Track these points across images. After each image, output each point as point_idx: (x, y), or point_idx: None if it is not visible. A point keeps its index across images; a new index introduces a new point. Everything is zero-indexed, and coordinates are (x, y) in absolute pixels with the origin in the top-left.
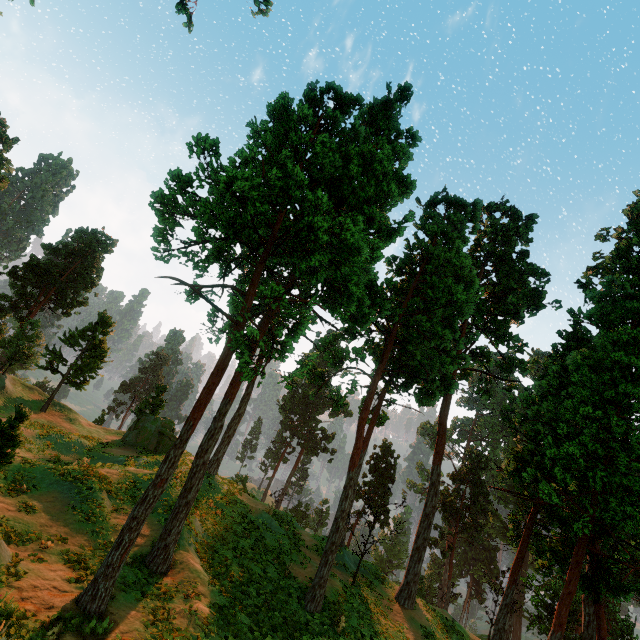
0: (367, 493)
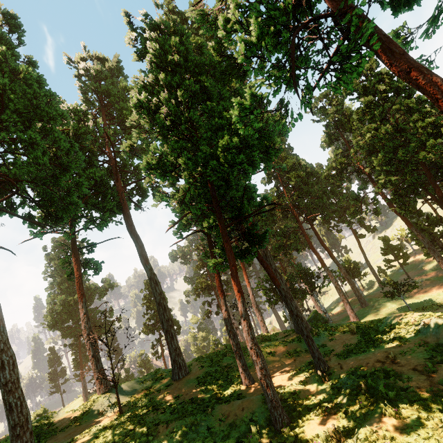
0: (155, 323)
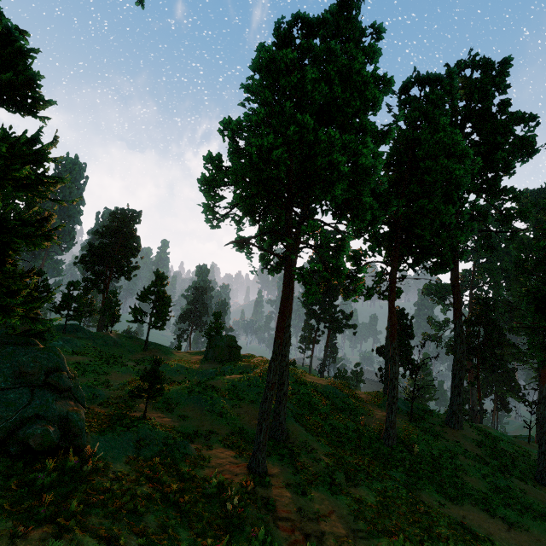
0: None
